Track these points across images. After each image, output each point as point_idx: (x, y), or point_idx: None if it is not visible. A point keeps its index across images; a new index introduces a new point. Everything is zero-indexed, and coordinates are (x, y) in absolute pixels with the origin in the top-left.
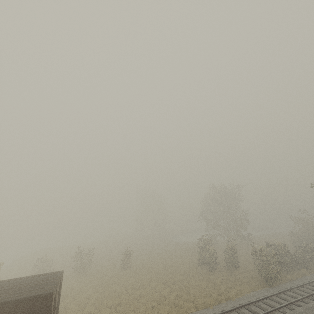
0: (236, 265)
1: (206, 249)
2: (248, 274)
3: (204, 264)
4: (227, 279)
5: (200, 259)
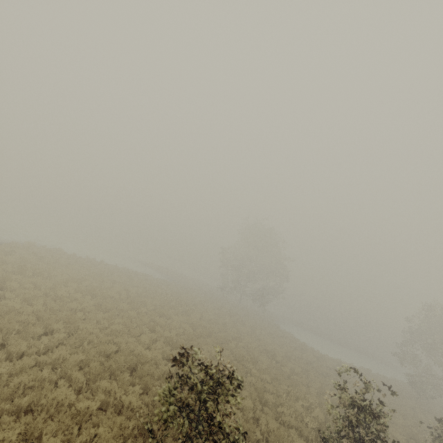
0: None
1: None
2: None
3: None
4: None
5: None
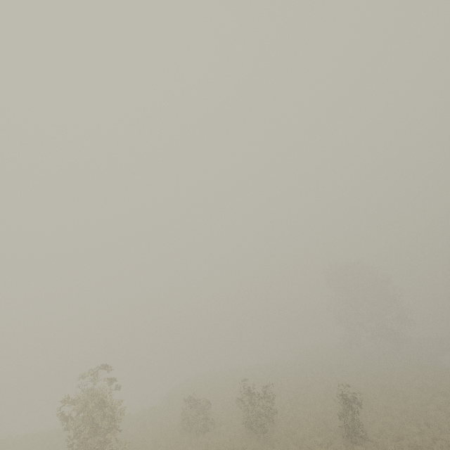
0: None
1: None
2: None
3: None
4: None
5: None
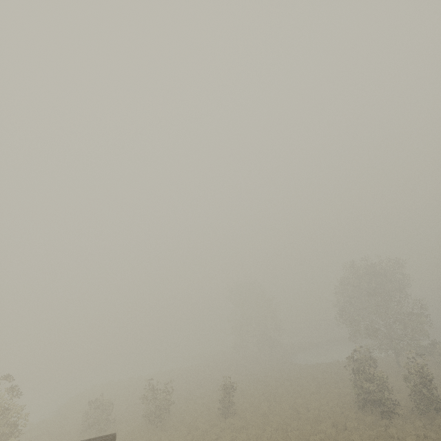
0: (436, 405)
1: (368, 375)
2: None
3: (370, 404)
4: (428, 437)
5: (359, 395)
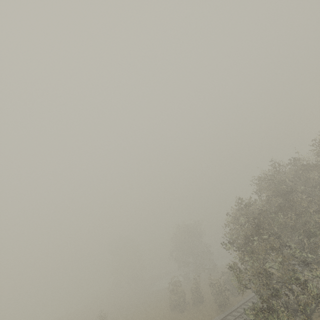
0: (200, 300)
1: (175, 291)
2: (210, 306)
3: (175, 307)
4: (194, 316)
5: (171, 303)
